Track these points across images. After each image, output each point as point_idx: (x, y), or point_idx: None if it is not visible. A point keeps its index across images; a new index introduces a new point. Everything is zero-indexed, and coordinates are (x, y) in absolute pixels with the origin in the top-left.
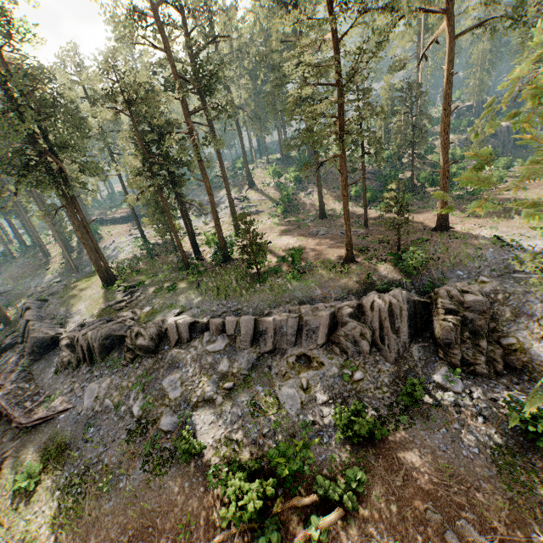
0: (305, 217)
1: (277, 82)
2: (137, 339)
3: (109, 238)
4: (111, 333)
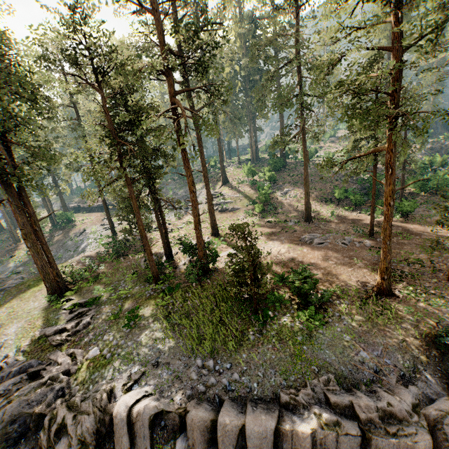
0: (286, 218)
1: (270, 76)
2: (58, 441)
3: (81, 227)
4: (23, 410)
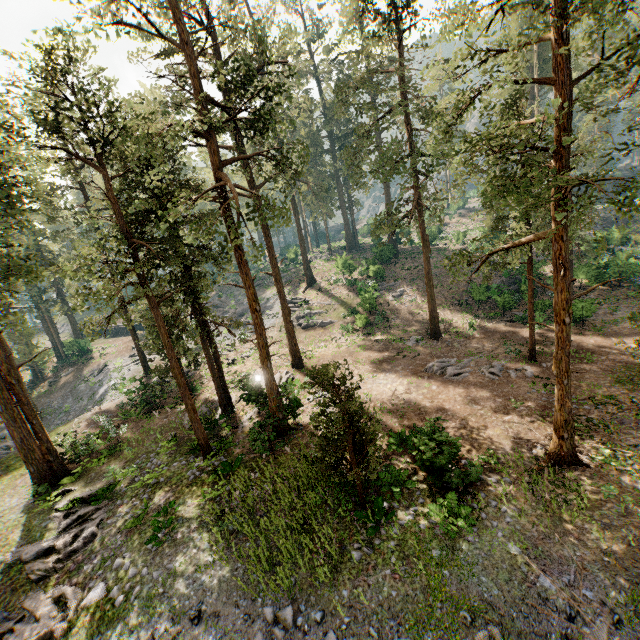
0: (403, 334)
1: (364, 132)
2: None
3: (101, 360)
4: None
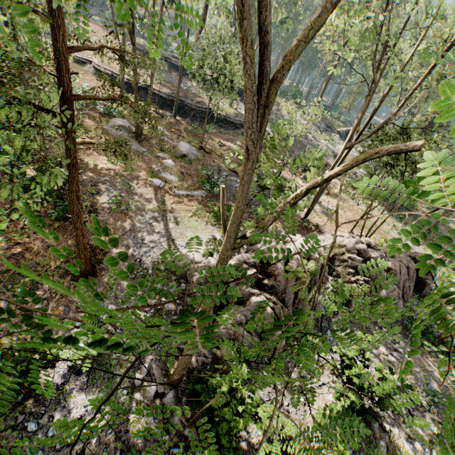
0: None
1: None
2: None
3: None
4: None
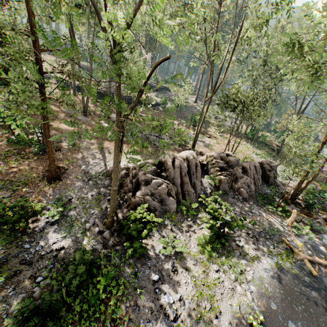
0: None
1: None
2: None
3: None
4: None
